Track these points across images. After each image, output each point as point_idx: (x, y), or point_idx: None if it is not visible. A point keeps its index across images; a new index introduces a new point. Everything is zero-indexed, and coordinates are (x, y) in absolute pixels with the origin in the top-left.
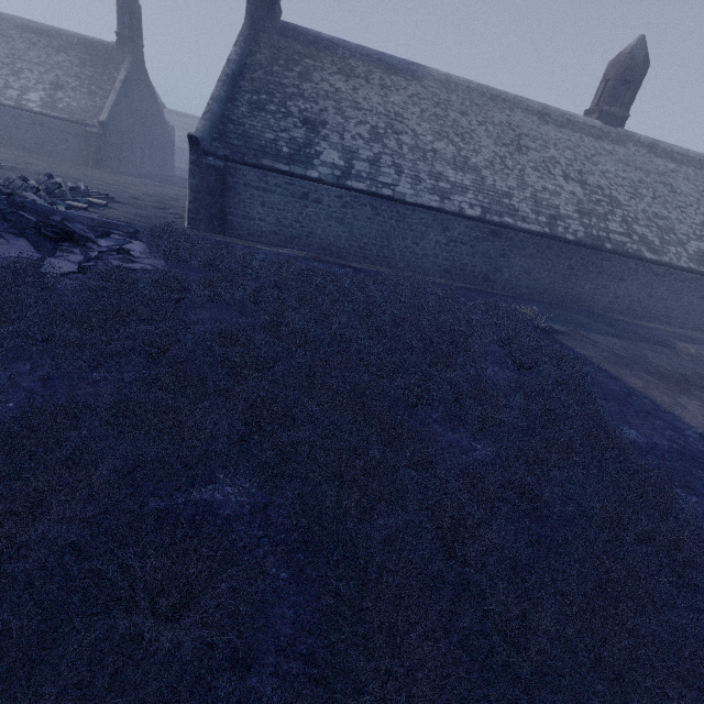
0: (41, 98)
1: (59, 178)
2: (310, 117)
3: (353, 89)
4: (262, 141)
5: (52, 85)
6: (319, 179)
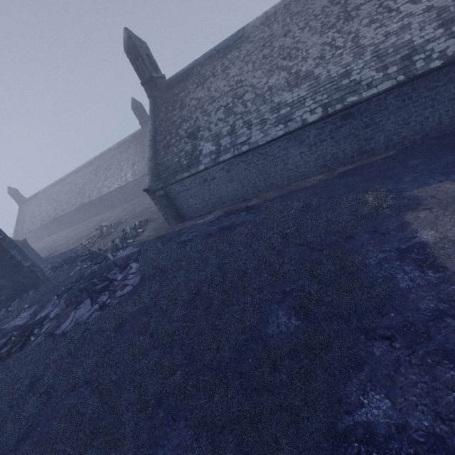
0: (131, 174)
1: (128, 227)
2: (191, 130)
3: (207, 90)
4: (174, 166)
5: (131, 165)
6: (205, 168)
